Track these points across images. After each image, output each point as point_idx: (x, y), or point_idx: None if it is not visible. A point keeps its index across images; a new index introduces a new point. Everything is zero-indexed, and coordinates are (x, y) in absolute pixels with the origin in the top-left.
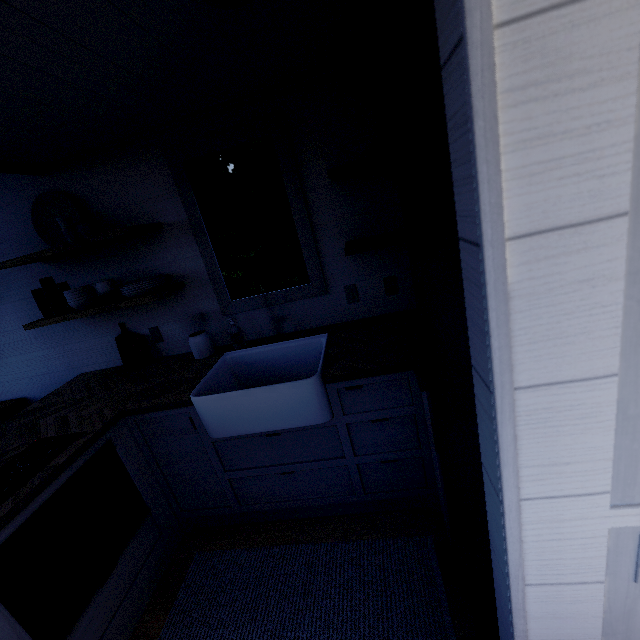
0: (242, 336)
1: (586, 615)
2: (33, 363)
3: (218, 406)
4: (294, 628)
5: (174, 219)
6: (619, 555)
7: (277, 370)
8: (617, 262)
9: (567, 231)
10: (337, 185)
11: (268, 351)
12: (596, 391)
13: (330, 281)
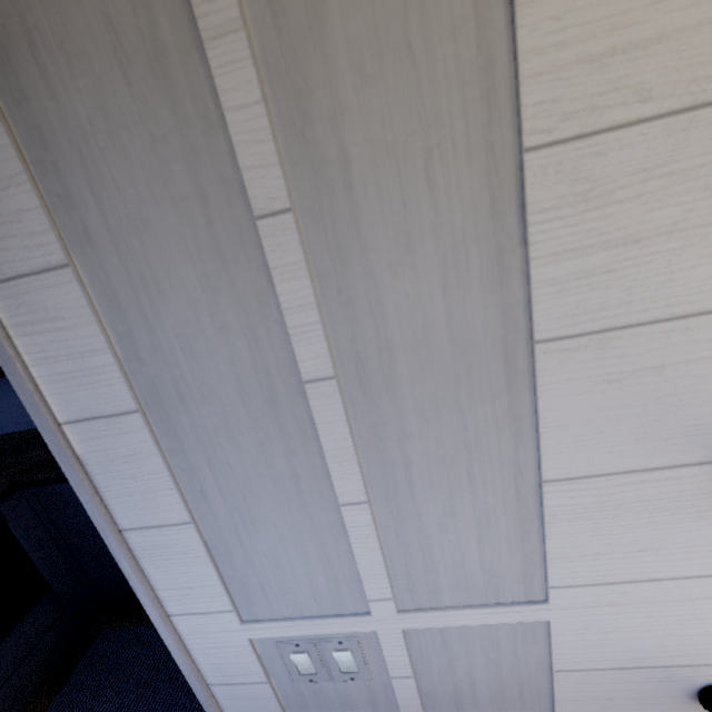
0: None
1: (269, 710)
2: None
3: None
4: (173, 710)
5: None
6: (272, 660)
7: None
8: (149, 443)
9: (103, 420)
10: None
11: None
12: (183, 534)
13: None
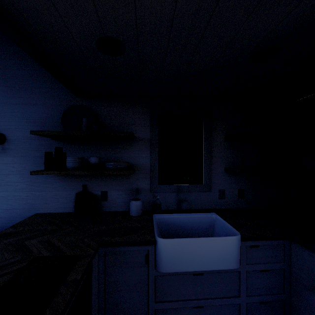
0: (161, 206)
1: None
2: (3, 199)
3: (176, 247)
4: None
5: (143, 136)
6: None
7: (184, 230)
8: None
9: None
10: (226, 142)
11: (181, 217)
12: None
13: (212, 185)
